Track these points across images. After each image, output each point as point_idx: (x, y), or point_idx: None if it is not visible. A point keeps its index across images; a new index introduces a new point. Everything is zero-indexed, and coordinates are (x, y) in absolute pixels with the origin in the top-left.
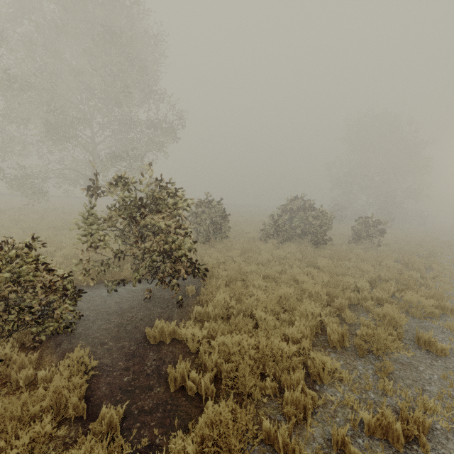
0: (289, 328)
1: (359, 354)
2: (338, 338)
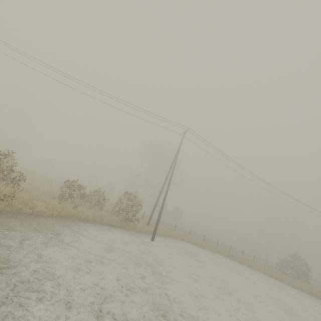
0: None
1: None
2: None
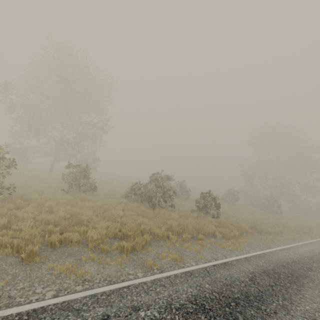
0: None
1: None
2: None
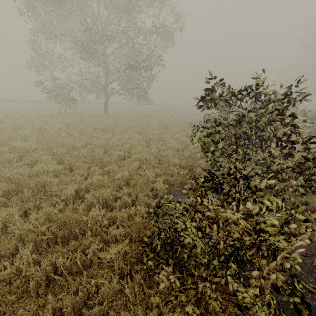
0: None
1: None
2: None
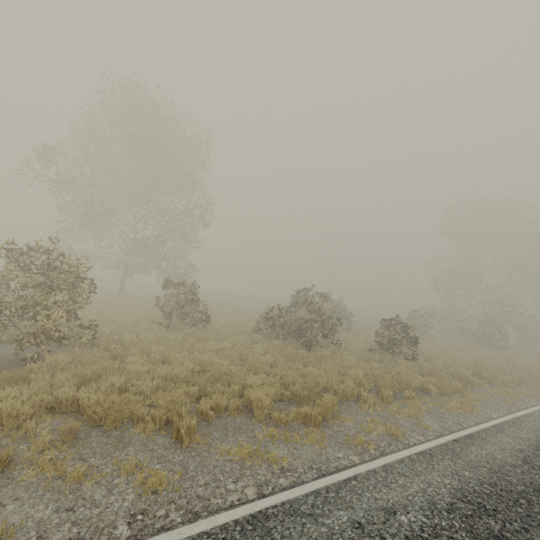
0: (63, 389)
1: (92, 423)
2: (89, 404)
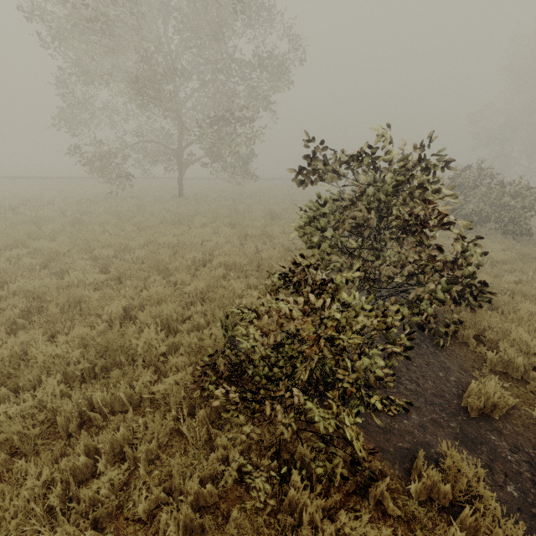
0: None
1: None
2: None
